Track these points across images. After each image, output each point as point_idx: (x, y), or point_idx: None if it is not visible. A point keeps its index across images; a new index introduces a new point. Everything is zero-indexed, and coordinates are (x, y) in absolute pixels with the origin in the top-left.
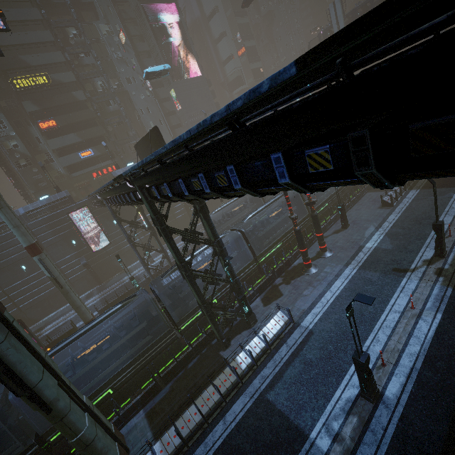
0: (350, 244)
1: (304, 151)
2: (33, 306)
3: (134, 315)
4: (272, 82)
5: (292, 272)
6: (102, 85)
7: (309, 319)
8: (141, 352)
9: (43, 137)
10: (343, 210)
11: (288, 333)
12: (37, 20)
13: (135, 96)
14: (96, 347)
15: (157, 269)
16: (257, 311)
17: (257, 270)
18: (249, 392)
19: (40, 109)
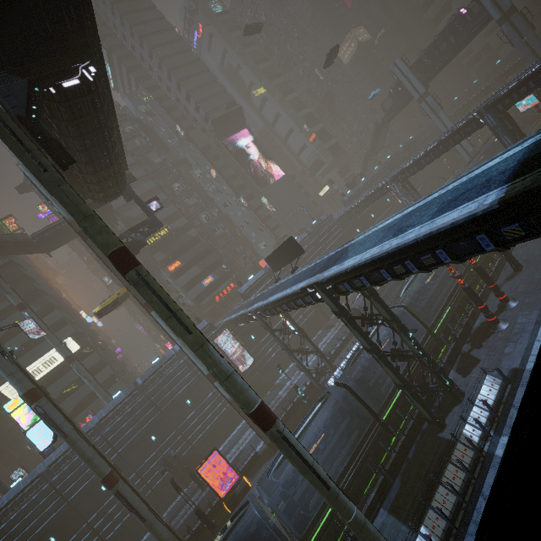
0: (536, 286)
1: (500, 230)
2: (203, 442)
3: (332, 413)
4: (484, 211)
5: (478, 334)
6: (206, 217)
7: (528, 375)
8: (355, 448)
9: (171, 278)
10: (507, 252)
11: (510, 396)
12: (153, 189)
13: (233, 215)
14: (316, 446)
15: (318, 372)
16: (458, 384)
17: (434, 343)
18: (496, 463)
19: (167, 256)
